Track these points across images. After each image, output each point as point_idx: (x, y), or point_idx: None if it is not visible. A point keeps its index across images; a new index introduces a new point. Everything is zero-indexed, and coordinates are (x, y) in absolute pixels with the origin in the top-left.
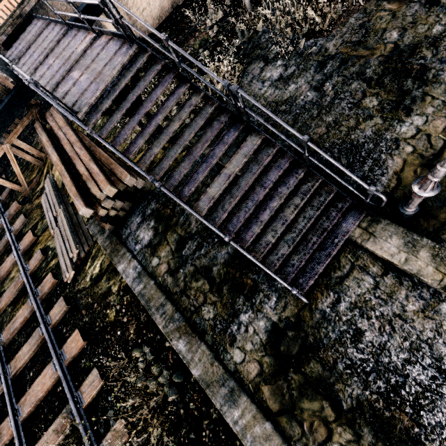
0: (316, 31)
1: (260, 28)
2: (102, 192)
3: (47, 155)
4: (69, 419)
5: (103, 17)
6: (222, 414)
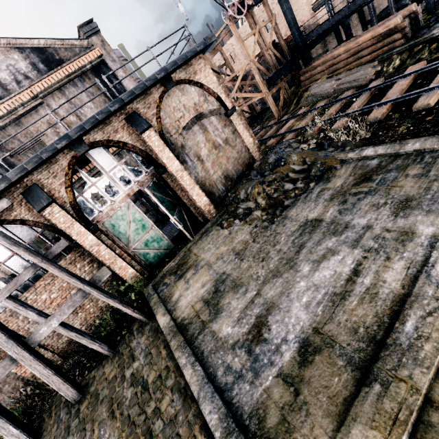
0: None
1: None
2: (407, 10)
3: (300, 89)
4: None
5: (330, 36)
6: None
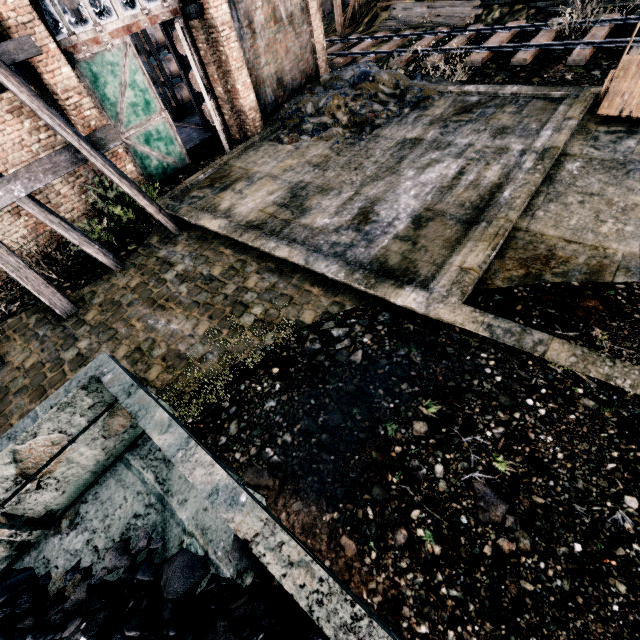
0: None
1: None
2: None
3: (377, 3)
4: (554, 29)
5: None
6: None
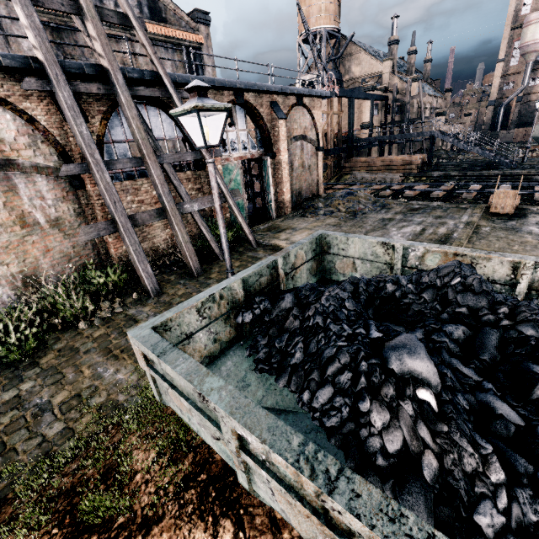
0: (460, 160)
1: (435, 161)
2: (422, 156)
3: (341, 172)
4: (449, 185)
5: (365, 151)
6: (514, 171)
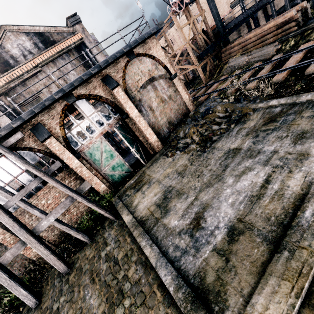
0: None
1: None
2: (300, 6)
3: (221, 63)
4: None
5: (243, 26)
6: None
